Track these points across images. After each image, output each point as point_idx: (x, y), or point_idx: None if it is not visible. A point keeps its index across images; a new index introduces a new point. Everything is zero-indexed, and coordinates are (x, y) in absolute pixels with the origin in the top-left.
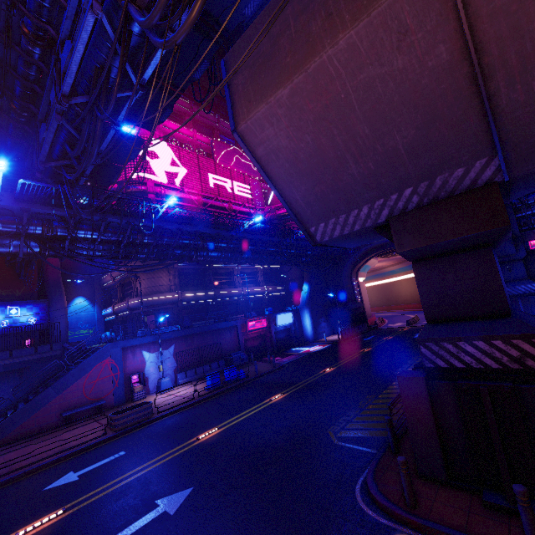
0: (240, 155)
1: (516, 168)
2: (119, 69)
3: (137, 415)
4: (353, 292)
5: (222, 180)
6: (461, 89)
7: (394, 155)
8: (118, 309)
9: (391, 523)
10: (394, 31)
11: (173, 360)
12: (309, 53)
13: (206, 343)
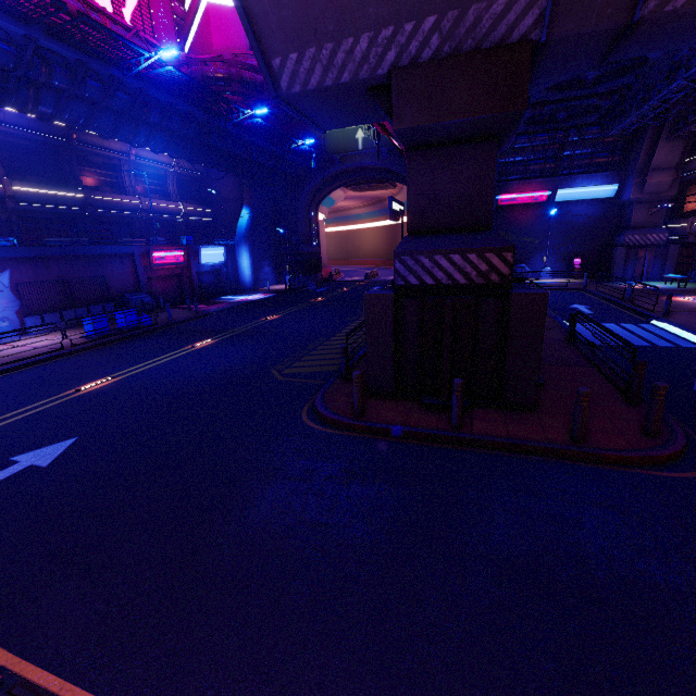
0: None
1: (558, 22)
2: None
3: None
4: (309, 232)
5: None
6: None
7: None
8: None
9: (338, 431)
10: None
11: (11, 296)
12: None
13: (76, 276)
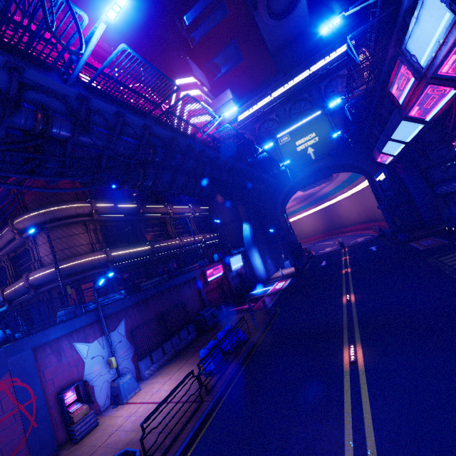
0: (148, 94)
1: None
2: None
3: None
4: (286, 226)
5: None
6: None
7: None
8: (10, 293)
9: None
10: None
11: (127, 344)
12: None
13: (165, 308)
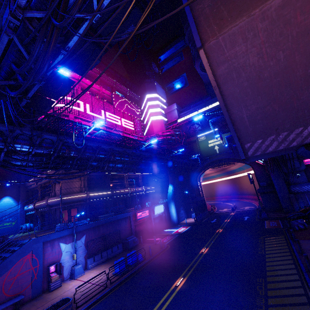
0: (128, 104)
1: None
2: None
3: None
4: (198, 190)
5: (118, 118)
6: None
7: None
8: (38, 206)
9: None
10: None
11: (84, 248)
12: None
13: (108, 232)
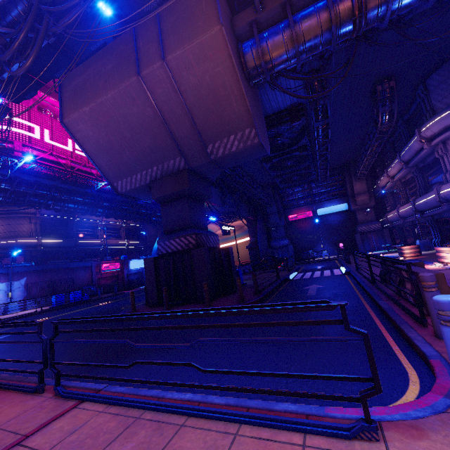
0: None
1: (191, 163)
2: None
3: None
4: None
5: None
6: (161, 127)
7: (144, 149)
8: None
9: None
10: (130, 97)
11: (24, 290)
12: (97, 94)
13: (59, 278)
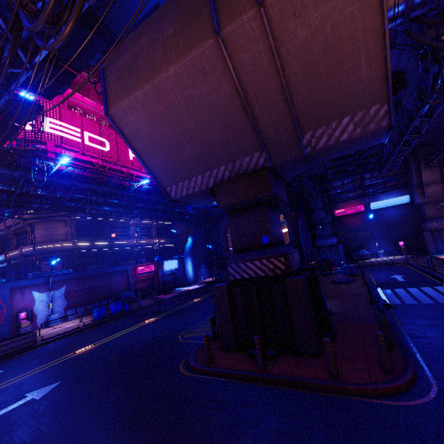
0: None
1: (274, 160)
2: (9, 54)
3: (20, 343)
4: (227, 245)
5: (122, 148)
6: (240, 111)
7: (211, 144)
8: (10, 256)
9: (195, 375)
10: (200, 71)
11: (64, 299)
12: (154, 72)
13: (97, 285)
